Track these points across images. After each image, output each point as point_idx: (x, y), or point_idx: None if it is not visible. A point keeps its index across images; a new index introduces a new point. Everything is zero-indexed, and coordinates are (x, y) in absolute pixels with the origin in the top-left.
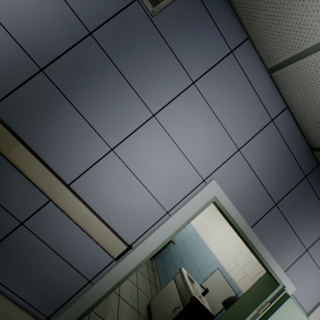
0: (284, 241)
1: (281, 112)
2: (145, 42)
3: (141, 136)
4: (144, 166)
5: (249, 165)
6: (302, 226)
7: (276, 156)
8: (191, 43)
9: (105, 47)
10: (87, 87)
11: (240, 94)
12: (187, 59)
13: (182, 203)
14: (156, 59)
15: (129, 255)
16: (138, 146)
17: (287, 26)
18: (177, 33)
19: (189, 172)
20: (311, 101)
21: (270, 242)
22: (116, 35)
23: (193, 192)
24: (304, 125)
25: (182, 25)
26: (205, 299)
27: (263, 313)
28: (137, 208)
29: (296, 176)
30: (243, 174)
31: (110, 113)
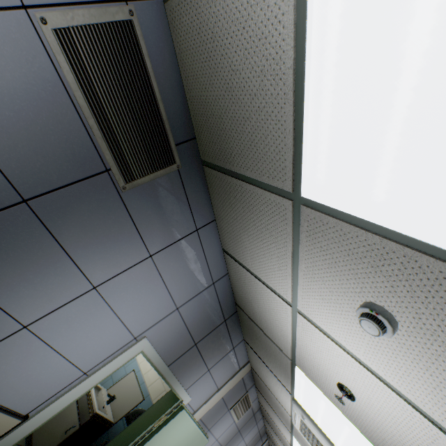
0: (194, 368)
1: (223, 276)
2: (105, 215)
3: (72, 309)
4: (68, 337)
5: (183, 319)
6: (211, 354)
7: (208, 309)
8: (160, 220)
9: (46, 217)
10: (3, 262)
11: (194, 264)
12: (151, 234)
13: (106, 361)
14: (114, 234)
15: (22, 426)
16: (65, 319)
17: (237, 245)
18: (147, 210)
19: (121, 333)
20: (240, 285)
21: (182, 372)
22: (66, 205)
23: (121, 349)
24: (234, 290)
25: (155, 203)
26: (109, 407)
27: (159, 425)
28: (46, 378)
29: (219, 321)
30: (176, 326)
31: (33, 289)
